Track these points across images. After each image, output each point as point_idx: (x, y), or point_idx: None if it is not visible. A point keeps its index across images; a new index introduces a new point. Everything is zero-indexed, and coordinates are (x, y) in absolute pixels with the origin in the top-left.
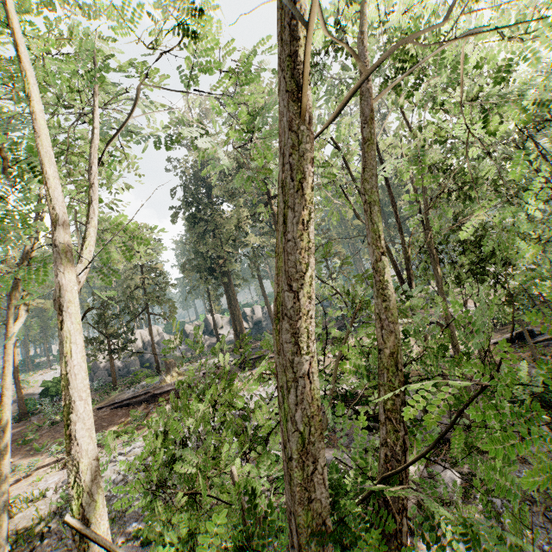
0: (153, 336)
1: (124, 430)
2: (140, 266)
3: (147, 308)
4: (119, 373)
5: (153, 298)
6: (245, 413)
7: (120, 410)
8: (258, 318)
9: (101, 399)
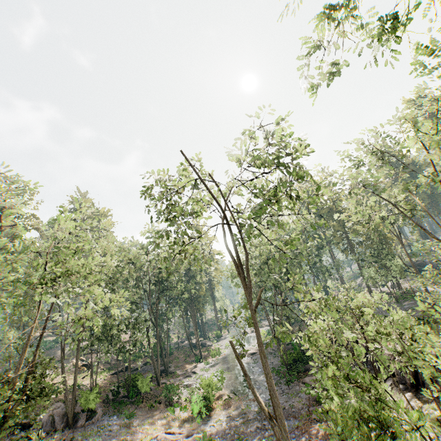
0: None
1: None
2: None
3: None
4: None
5: None
6: None
7: None
8: None
9: None
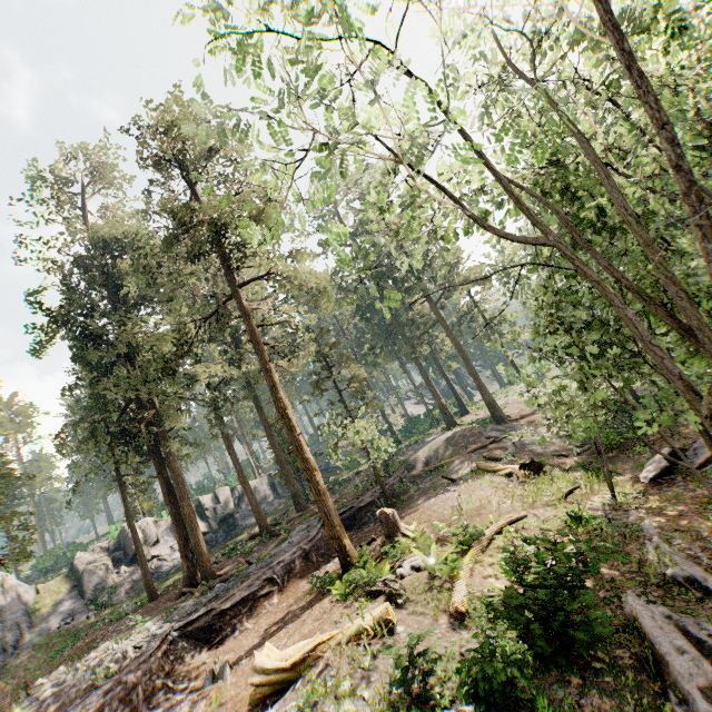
0: None
1: None
2: None
3: None
4: None
5: None
6: None
7: None
8: (226, 510)
9: None
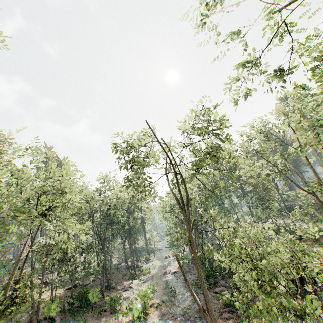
0: None
1: None
2: None
3: None
4: None
5: None
6: None
7: None
8: None
9: None
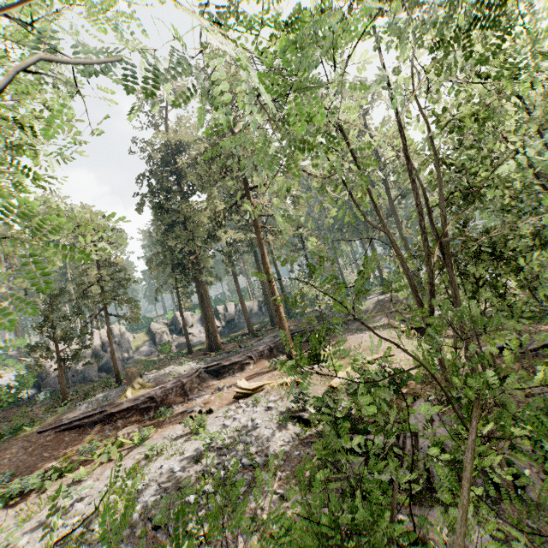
0: (115, 336)
1: (69, 467)
2: (98, 260)
3: (105, 308)
4: (72, 379)
5: (113, 297)
6: (222, 445)
7: (67, 434)
8: (231, 316)
9: (45, 418)
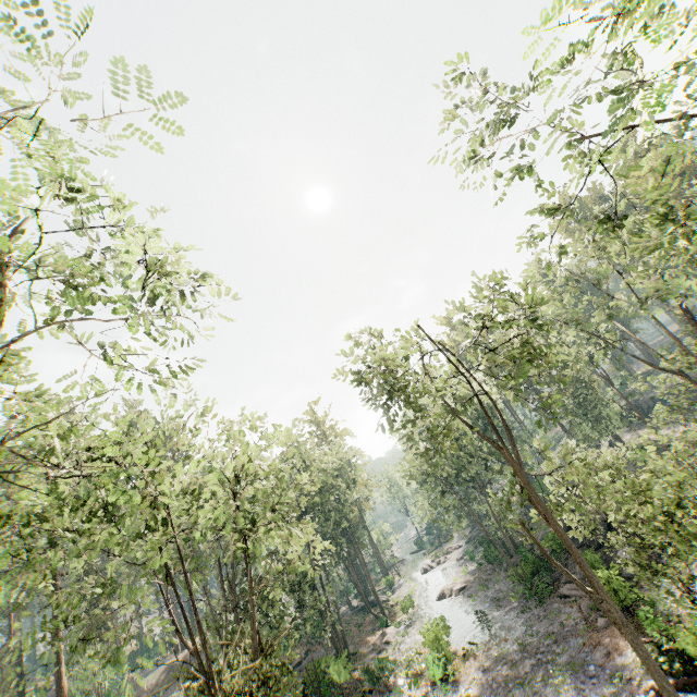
0: None
1: None
2: None
3: None
4: None
5: None
6: None
7: None
8: None
9: None
